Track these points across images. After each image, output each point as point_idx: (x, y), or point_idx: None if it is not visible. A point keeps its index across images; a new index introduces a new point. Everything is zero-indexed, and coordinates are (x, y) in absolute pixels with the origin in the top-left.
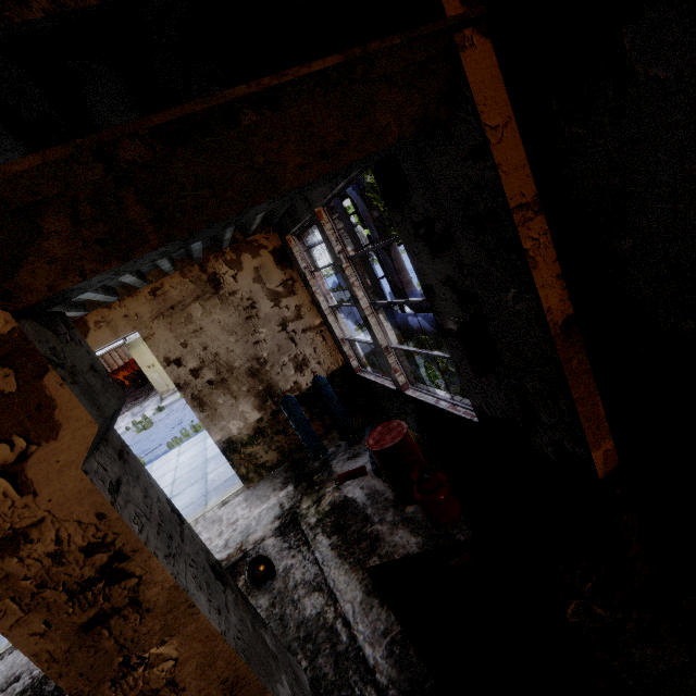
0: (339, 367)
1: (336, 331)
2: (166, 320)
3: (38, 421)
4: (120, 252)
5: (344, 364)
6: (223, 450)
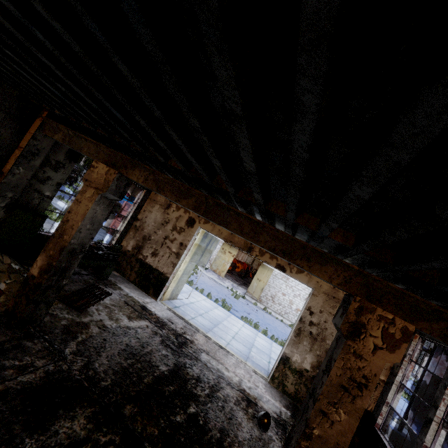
0: (367, 408)
1: (389, 395)
2: (327, 298)
3: (392, 347)
4: (445, 339)
5: (370, 411)
6: (281, 357)
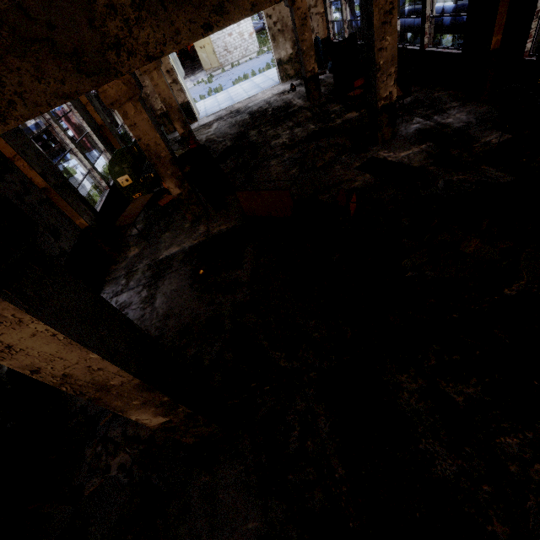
0: (325, 38)
1: (329, 16)
2: None
3: None
4: None
5: (327, 37)
6: (277, 63)
